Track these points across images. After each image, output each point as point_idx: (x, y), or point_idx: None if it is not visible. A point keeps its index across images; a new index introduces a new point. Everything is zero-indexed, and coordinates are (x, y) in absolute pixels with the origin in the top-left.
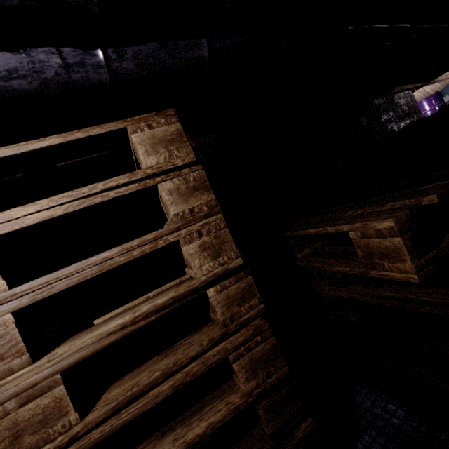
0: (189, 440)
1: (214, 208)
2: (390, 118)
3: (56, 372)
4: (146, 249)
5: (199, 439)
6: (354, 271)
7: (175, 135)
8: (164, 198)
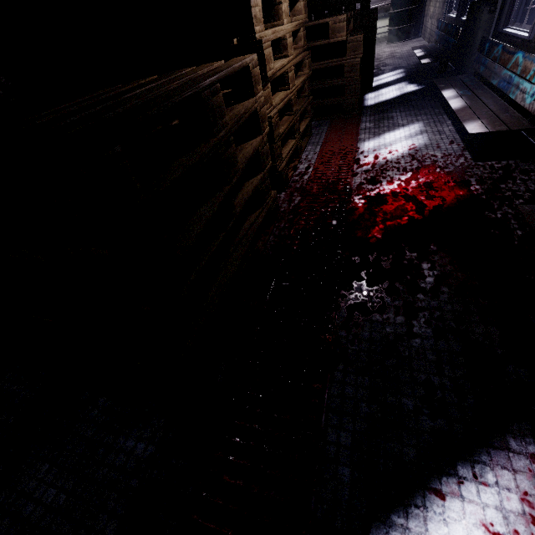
0: (303, 79)
1: None
2: None
3: (291, 31)
4: None
5: (304, 80)
6: (325, 43)
7: None
8: None
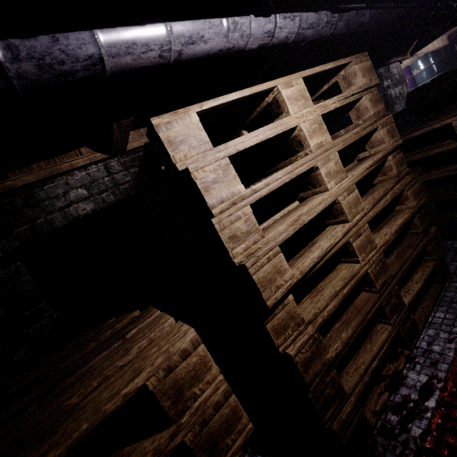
0: (399, 223)
1: (385, 112)
2: (389, 84)
3: (354, 183)
4: (370, 129)
5: (403, 223)
6: (450, 147)
7: (370, 67)
8: (366, 104)
